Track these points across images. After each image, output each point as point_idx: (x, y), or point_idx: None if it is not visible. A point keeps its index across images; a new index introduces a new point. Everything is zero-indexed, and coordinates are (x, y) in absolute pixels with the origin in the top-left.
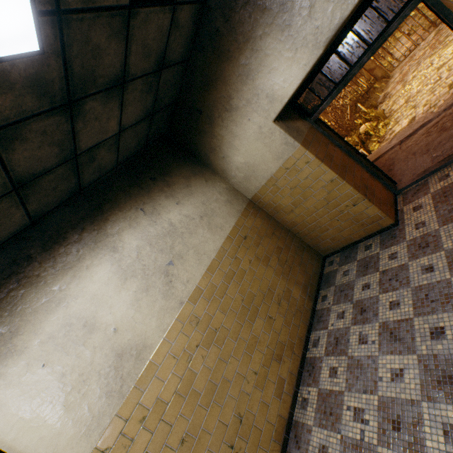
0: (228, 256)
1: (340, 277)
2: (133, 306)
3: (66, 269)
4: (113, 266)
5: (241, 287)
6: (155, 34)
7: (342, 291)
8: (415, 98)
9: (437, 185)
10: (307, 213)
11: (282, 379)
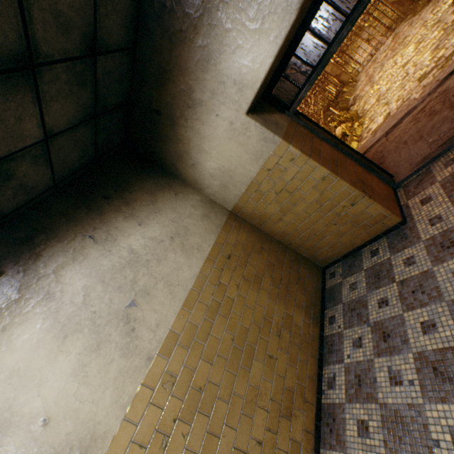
0: (209, 283)
1: (346, 291)
2: (76, 377)
3: None
4: (46, 321)
5: (230, 321)
6: None
7: (354, 310)
8: (385, 96)
9: (444, 172)
10: (298, 220)
11: (296, 443)
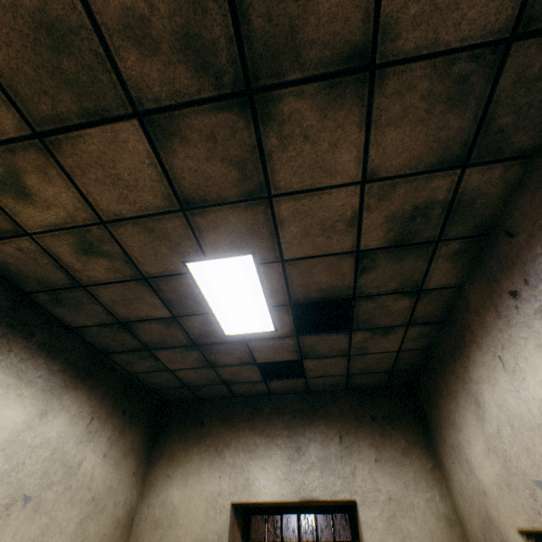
0: None
1: None
2: None
3: (19, 374)
4: (23, 423)
5: None
6: (247, 375)
7: None
8: None
9: None
10: None
11: None
